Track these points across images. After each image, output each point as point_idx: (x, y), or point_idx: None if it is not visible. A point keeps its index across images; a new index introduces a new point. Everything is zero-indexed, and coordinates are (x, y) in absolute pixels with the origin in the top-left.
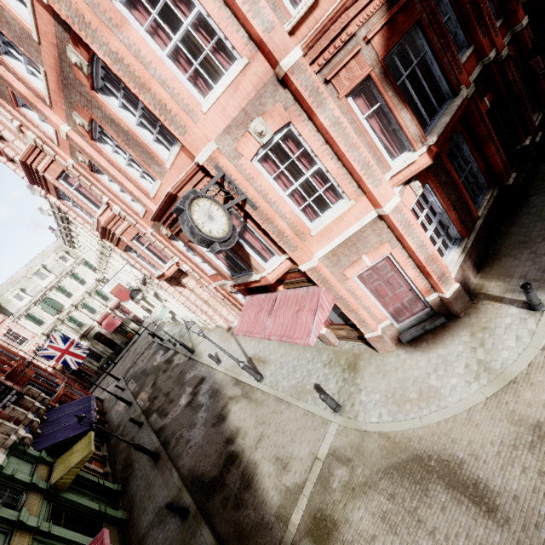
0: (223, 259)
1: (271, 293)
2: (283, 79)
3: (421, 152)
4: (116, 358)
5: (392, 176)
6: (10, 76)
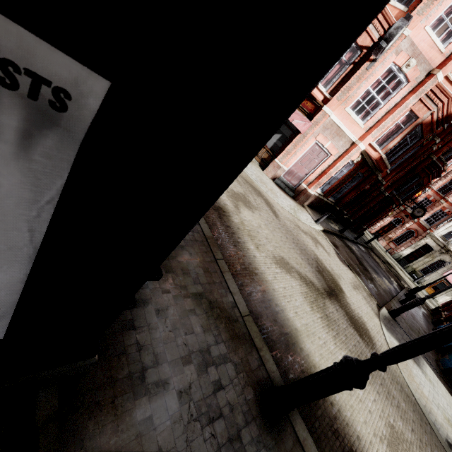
0: None
1: None
2: (430, 74)
3: (380, 153)
4: None
5: (368, 144)
6: None
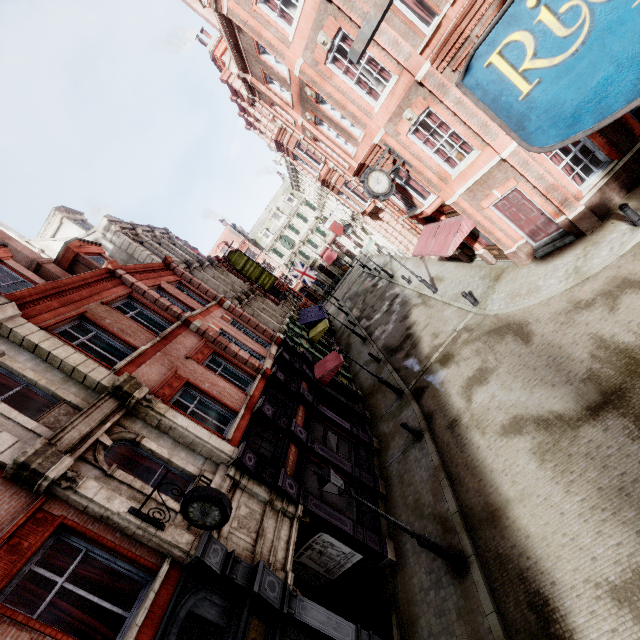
0: (400, 199)
1: (437, 222)
2: (420, 82)
3: None
4: (335, 286)
5: None
6: (272, 94)
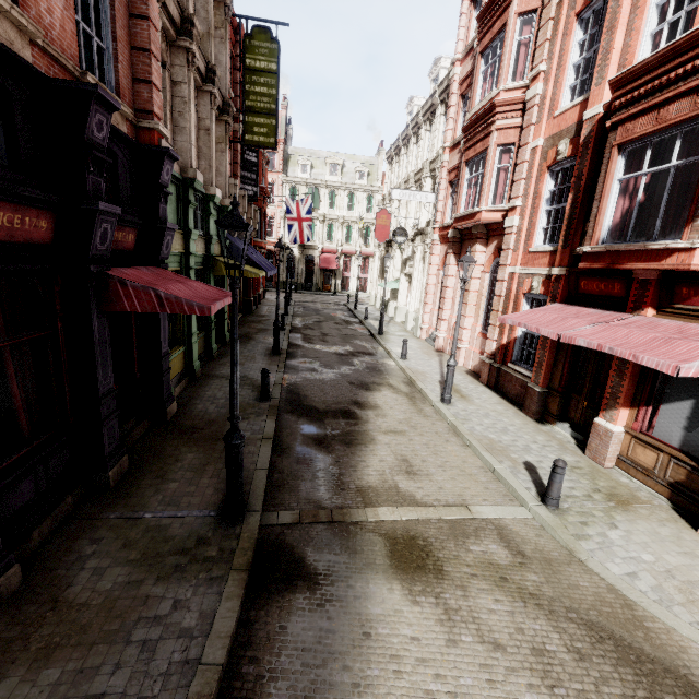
0: (623, 209)
1: (617, 312)
2: None
3: None
4: (300, 290)
5: None
6: None
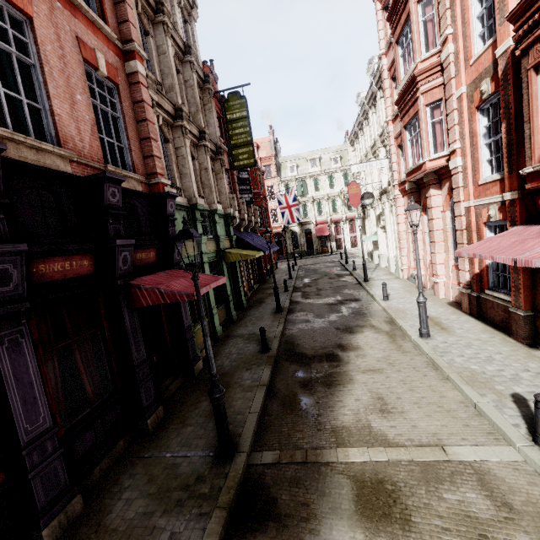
0: None
1: None
2: None
3: None
4: (304, 256)
5: None
6: None
